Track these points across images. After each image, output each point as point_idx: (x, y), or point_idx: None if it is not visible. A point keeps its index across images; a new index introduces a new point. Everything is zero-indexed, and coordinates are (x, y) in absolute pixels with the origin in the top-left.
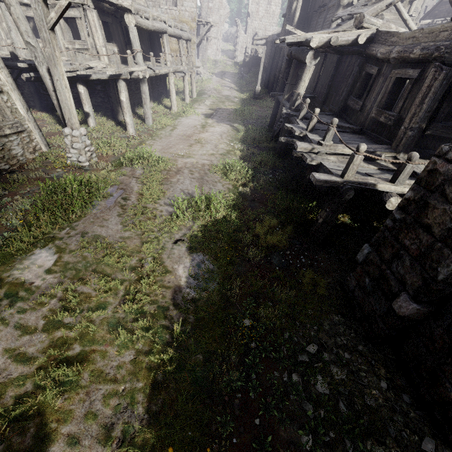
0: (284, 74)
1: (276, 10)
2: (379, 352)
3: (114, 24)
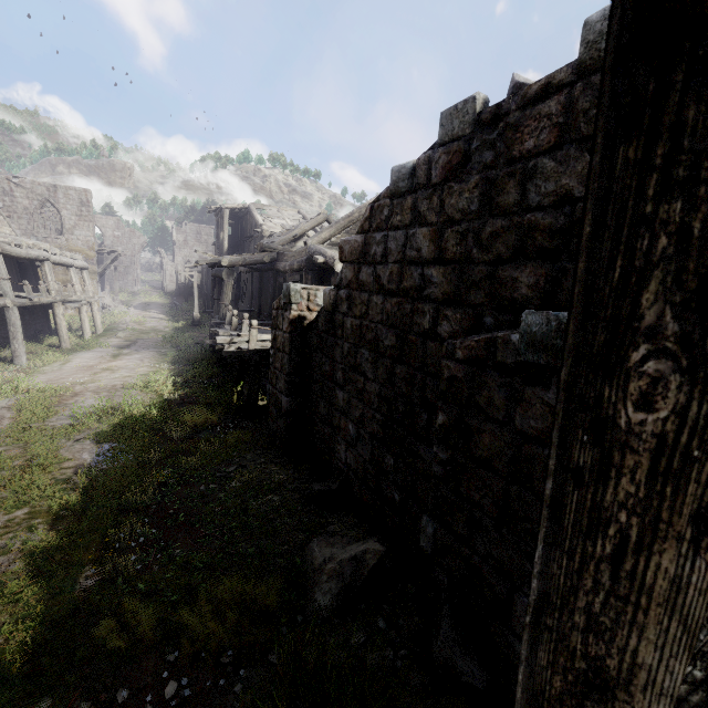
0: (214, 292)
1: (209, 239)
2: (293, 459)
3: None
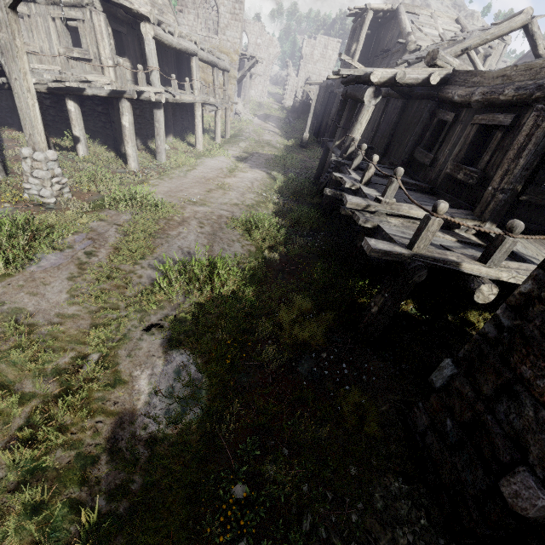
0: (337, 117)
1: (333, 55)
2: None
3: (129, 36)
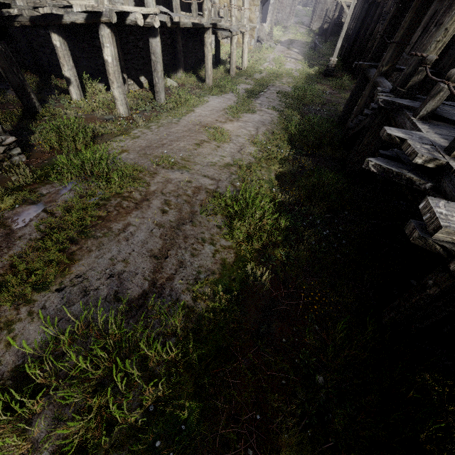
0: (387, 28)
1: None
2: None
3: None
